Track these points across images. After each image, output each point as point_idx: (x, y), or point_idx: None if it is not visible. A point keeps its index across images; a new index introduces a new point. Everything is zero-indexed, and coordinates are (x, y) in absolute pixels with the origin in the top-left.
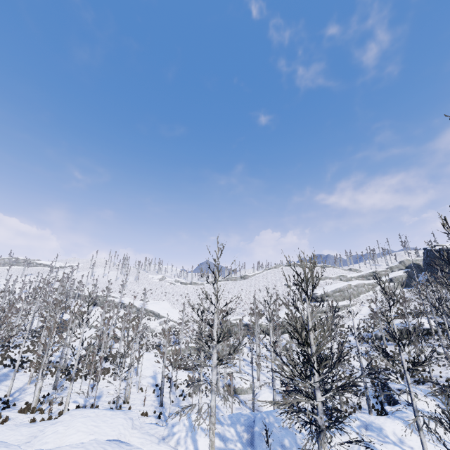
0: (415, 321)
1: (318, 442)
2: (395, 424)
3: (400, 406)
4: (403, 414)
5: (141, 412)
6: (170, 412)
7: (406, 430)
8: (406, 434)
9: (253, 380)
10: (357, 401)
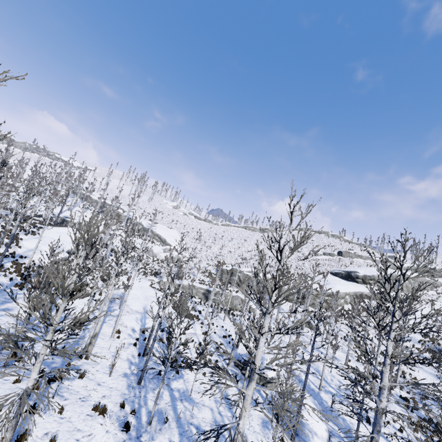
0: None
1: None
2: None
3: None
4: None
5: (98, 394)
6: (151, 407)
7: None
8: None
9: (305, 388)
10: None
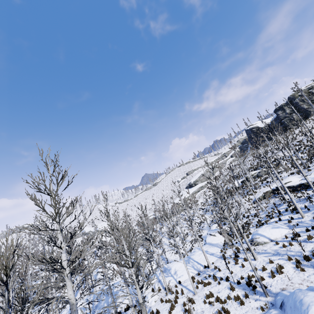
0: (231, 185)
1: (111, 297)
2: (178, 263)
3: (196, 248)
4: (192, 253)
5: None
6: None
7: (182, 265)
8: (180, 268)
9: None
10: (170, 256)
